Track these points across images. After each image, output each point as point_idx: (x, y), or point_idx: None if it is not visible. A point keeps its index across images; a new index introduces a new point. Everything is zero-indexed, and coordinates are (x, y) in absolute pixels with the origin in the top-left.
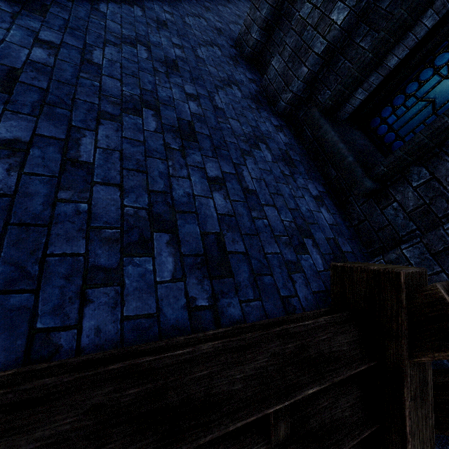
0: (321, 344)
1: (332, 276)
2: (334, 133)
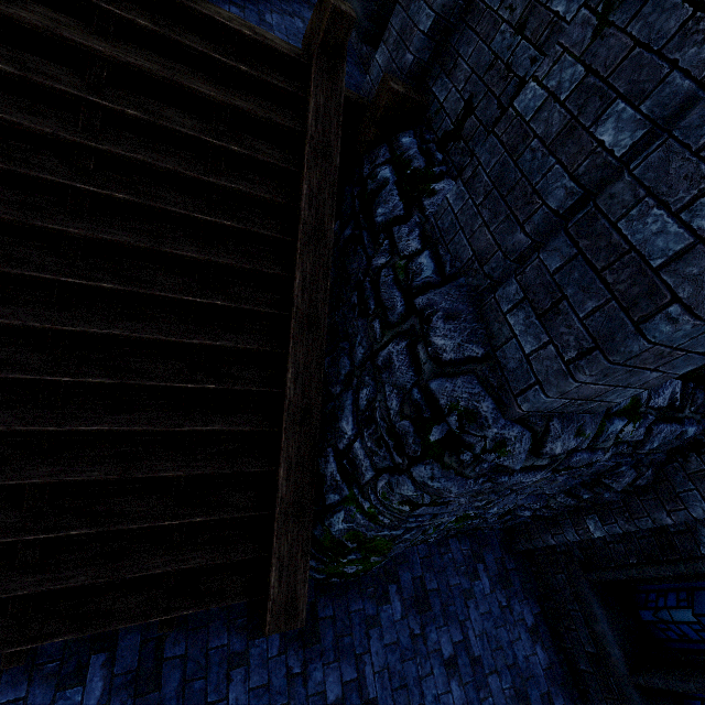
0: (266, 36)
1: (302, 44)
2: (358, 3)
